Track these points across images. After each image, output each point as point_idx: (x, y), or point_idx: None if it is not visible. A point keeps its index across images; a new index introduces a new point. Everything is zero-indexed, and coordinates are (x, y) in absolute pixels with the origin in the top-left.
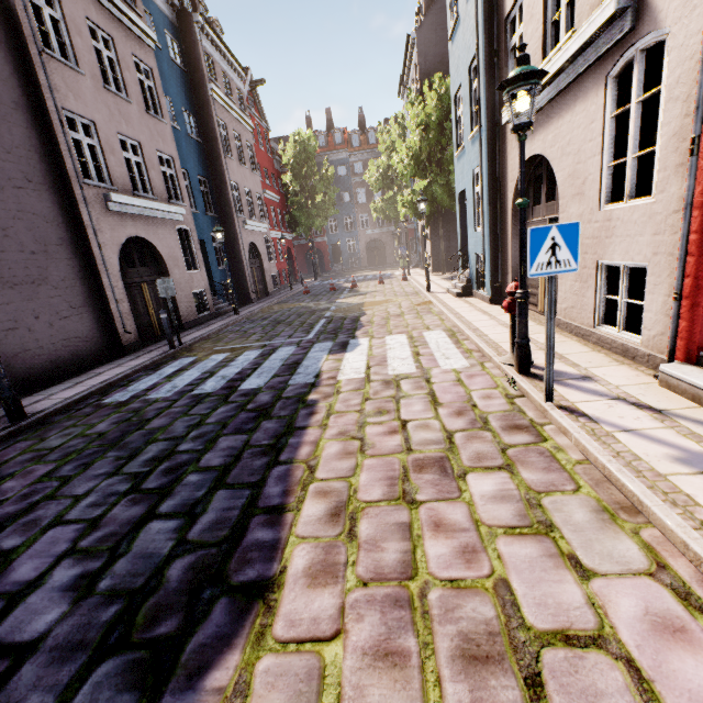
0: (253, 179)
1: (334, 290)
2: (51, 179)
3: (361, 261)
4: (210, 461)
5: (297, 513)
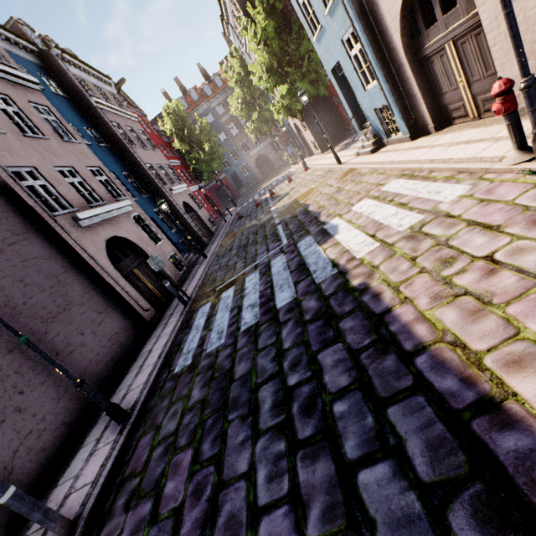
0: (157, 156)
1: (259, 205)
2: (30, 226)
3: (258, 177)
4: (336, 383)
5: (517, 399)
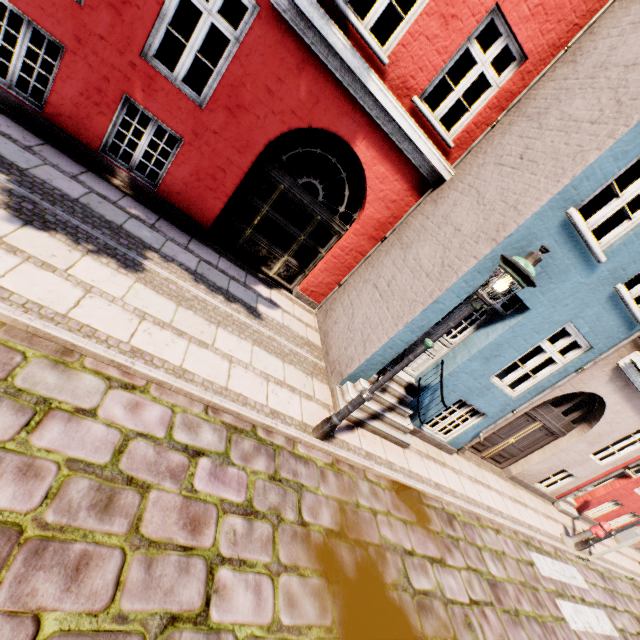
0: None
1: None
2: None
3: None
4: None
5: None
